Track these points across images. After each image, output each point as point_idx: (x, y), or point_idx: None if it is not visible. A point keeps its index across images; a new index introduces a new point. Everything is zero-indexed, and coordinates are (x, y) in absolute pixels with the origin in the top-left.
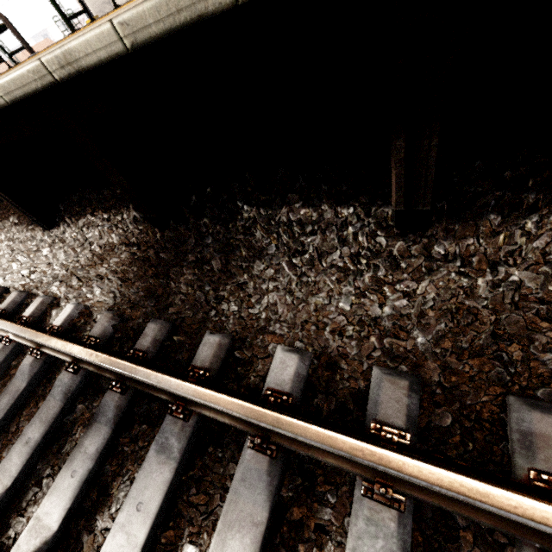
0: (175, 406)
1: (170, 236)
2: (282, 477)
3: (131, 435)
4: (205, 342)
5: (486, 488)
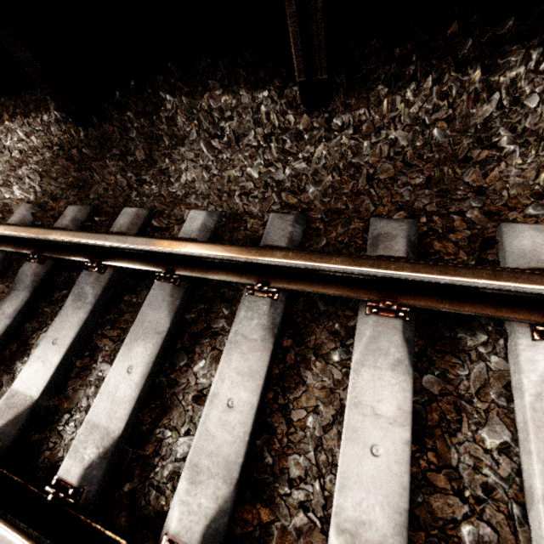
0: (90, 261)
1: (94, 135)
2: (186, 303)
3: (52, 300)
4: (123, 213)
5: (329, 256)
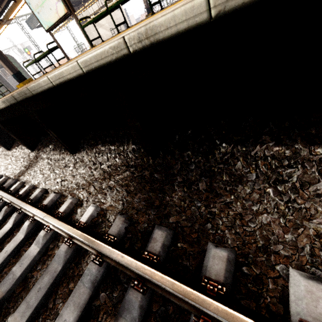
0: None
1: (159, 162)
2: None
3: None
4: (214, 255)
5: None
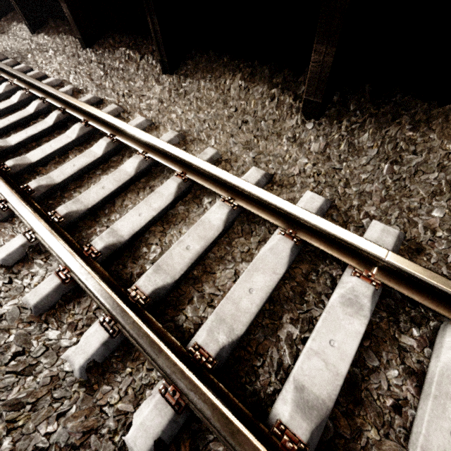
0: None
1: None
2: None
3: None
4: None
5: None
